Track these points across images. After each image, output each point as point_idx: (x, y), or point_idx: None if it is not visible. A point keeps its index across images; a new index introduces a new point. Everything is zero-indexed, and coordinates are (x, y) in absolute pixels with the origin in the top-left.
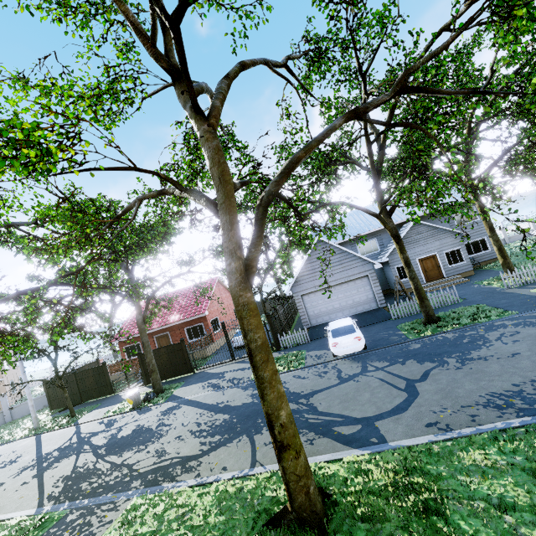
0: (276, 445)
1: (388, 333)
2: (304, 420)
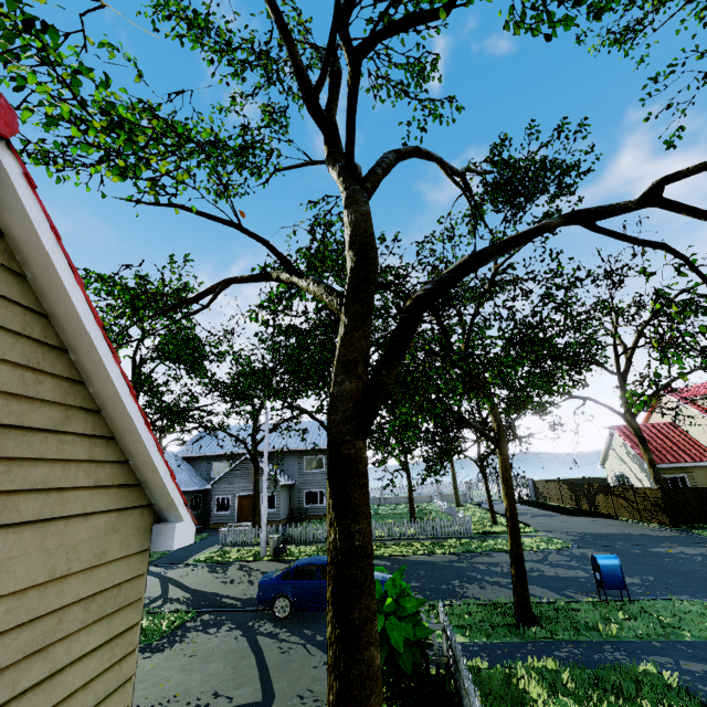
0: None
1: None
2: None
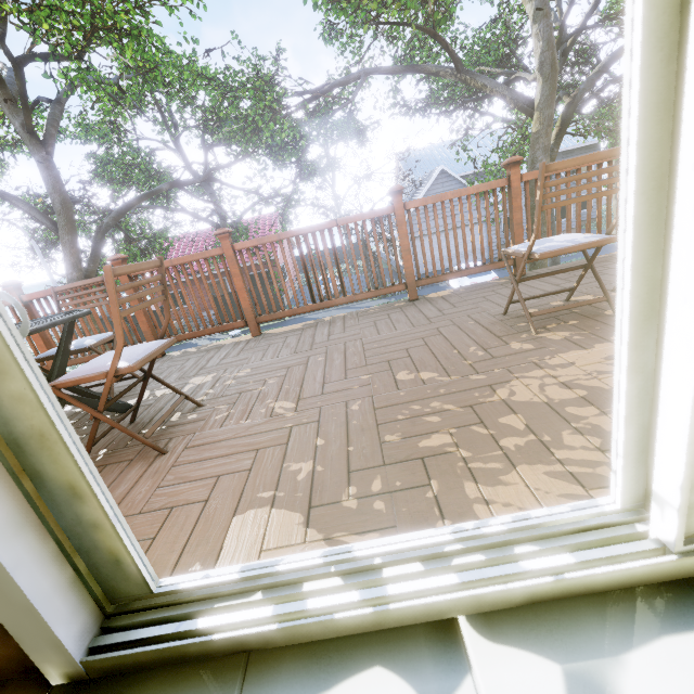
0: None
1: None
2: None
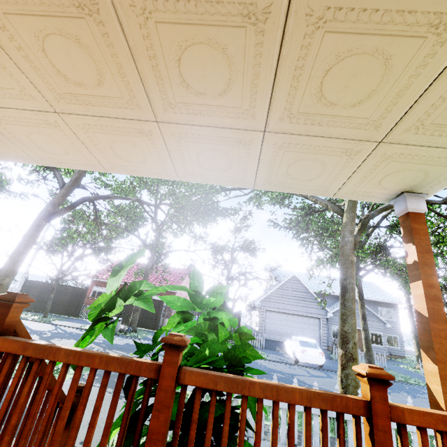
0: (346, 356)
1: (335, 365)
2: (299, 384)
